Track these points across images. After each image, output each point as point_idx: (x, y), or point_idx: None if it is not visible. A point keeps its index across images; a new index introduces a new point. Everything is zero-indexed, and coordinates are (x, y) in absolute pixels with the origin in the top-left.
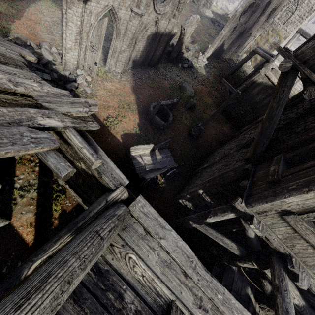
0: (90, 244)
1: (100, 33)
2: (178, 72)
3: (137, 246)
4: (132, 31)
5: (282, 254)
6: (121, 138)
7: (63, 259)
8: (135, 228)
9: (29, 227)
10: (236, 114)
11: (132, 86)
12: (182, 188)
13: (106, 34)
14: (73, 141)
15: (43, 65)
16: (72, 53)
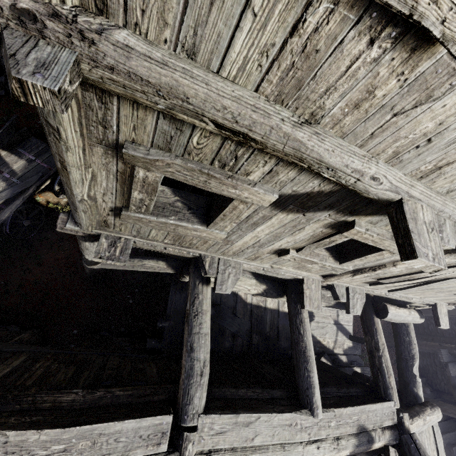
0: None
1: None
2: None
3: None
4: None
5: (194, 258)
6: None
7: None
8: None
9: None
10: None
11: None
12: None
13: None
14: None
15: None
16: None
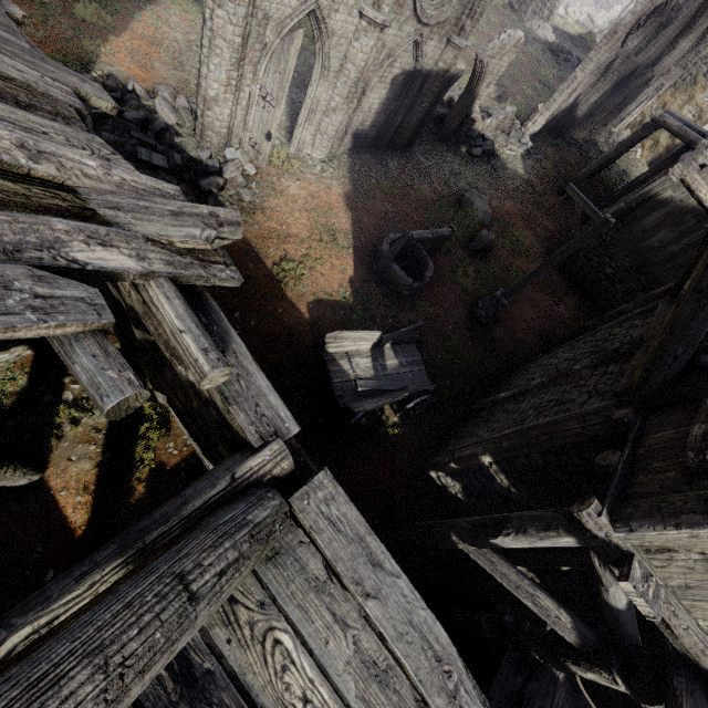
0: (150, 619)
1: (284, 66)
2: (459, 166)
3: (300, 612)
4: (358, 63)
5: None
6: (309, 309)
7: (51, 669)
8: (300, 557)
9: (81, 492)
10: (592, 274)
11: (346, 192)
12: (441, 443)
13: (299, 72)
14: (162, 311)
15: (155, 135)
16: (218, 111)
